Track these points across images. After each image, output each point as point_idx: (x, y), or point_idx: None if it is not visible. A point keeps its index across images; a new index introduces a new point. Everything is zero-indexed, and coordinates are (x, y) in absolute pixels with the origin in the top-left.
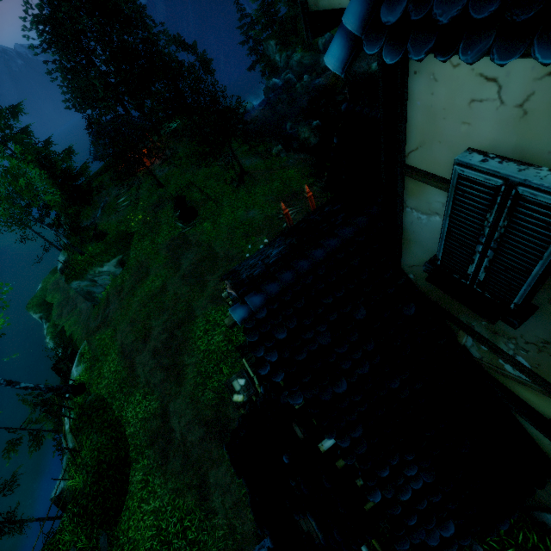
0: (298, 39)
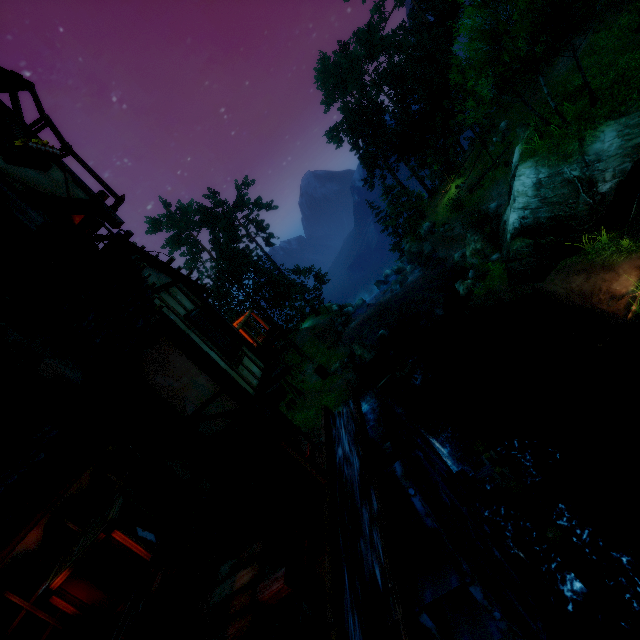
0: (422, 220)
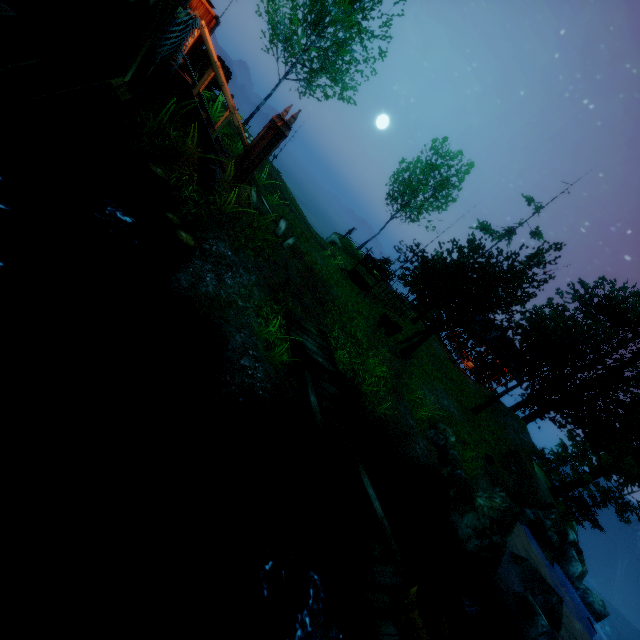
0: None
